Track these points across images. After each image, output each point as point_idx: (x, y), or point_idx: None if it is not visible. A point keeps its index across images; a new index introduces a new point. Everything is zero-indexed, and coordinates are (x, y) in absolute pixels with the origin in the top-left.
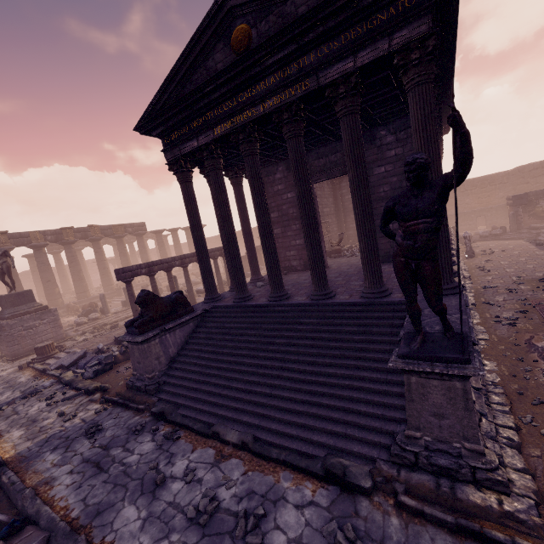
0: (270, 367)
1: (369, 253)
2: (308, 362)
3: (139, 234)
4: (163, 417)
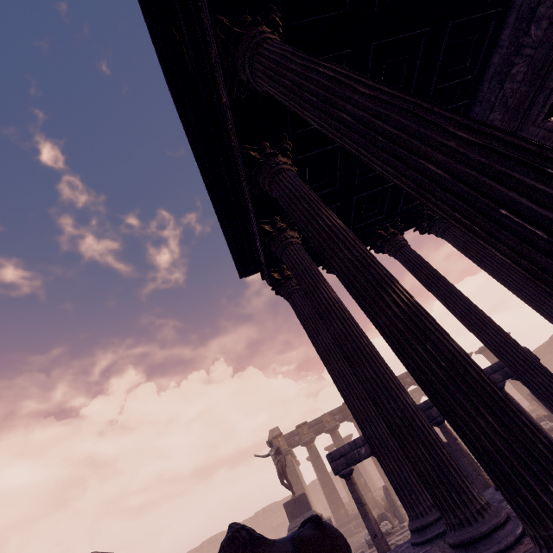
0: None
1: None
2: None
3: None
4: None
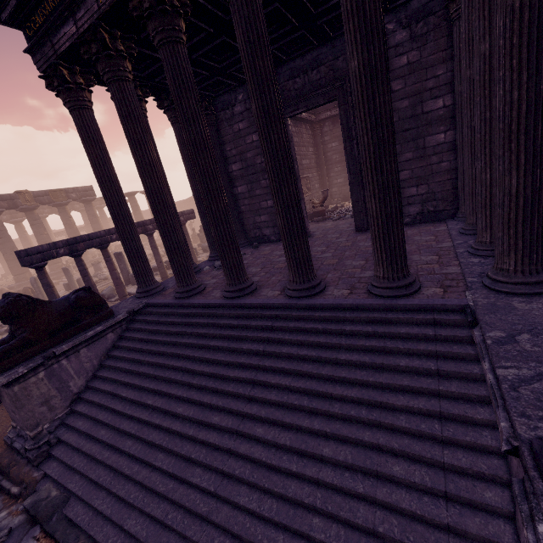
0: (219, 428)
1: (386, 219)
2: (284, 424)
3: (87, 200)
4: (38, 522)
